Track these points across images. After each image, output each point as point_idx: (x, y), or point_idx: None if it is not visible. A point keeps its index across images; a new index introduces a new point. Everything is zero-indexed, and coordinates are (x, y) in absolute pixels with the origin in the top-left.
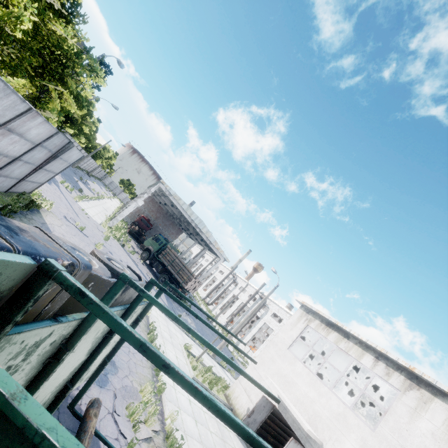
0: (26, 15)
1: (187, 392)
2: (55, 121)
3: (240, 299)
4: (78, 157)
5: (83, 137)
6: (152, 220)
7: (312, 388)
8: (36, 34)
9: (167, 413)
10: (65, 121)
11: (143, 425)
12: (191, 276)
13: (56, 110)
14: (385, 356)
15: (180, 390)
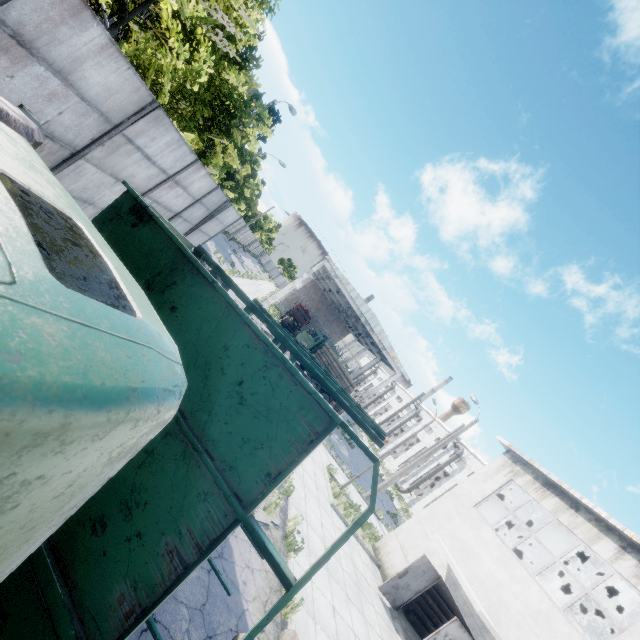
0: (204, 69)
1: (279, 339)
2: (216, 178)
3: (422, 442)
4: (234, 220)
5: (243, 203)
6: (311, 311)
7: (502, 567)
8: (209, 86)
9: (291, 516)
10: (226, 179)
11: (262, 510)
12: (351, 387)
13: (218, 166)
14: (639, 549)
15: (312, 507)
